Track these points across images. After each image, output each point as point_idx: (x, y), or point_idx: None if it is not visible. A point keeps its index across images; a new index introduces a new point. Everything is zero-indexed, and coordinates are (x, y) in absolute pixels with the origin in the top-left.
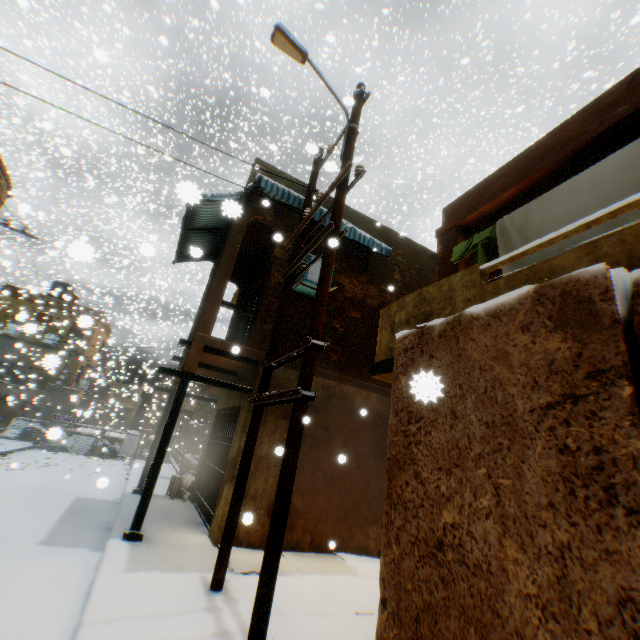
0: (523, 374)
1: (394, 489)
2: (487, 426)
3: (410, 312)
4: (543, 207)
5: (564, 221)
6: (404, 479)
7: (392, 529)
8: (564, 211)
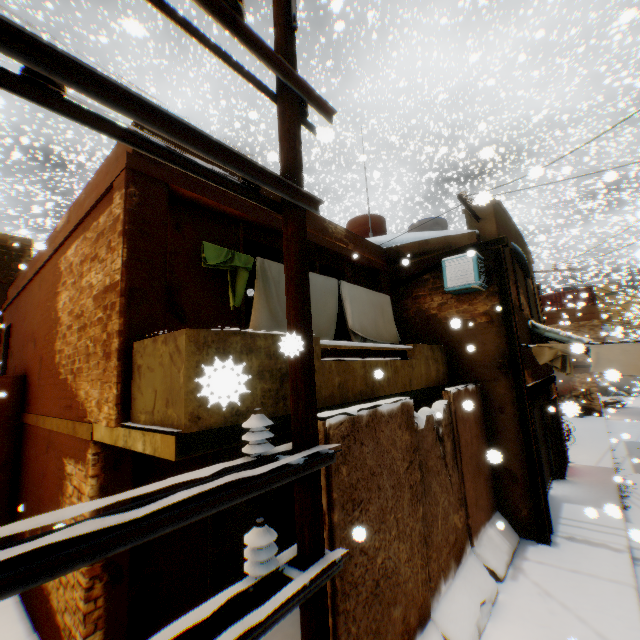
0: (401, 453)
1: (347, 580)
2: (393, 488)
3: (266, 363)
4: None
5: None
6: (354, 562)
7: (350, 616)
8: None
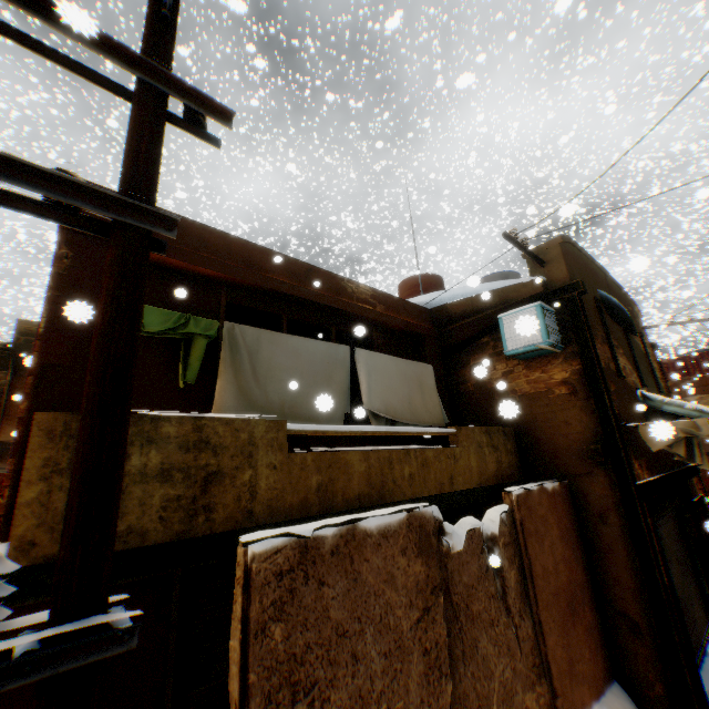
0: (405, 594)
1: None
2: (386, 655)
3: (176, 458)
4: (274, 347)
5: (288, 376)
6: None
7: None
8: (289, 365)
